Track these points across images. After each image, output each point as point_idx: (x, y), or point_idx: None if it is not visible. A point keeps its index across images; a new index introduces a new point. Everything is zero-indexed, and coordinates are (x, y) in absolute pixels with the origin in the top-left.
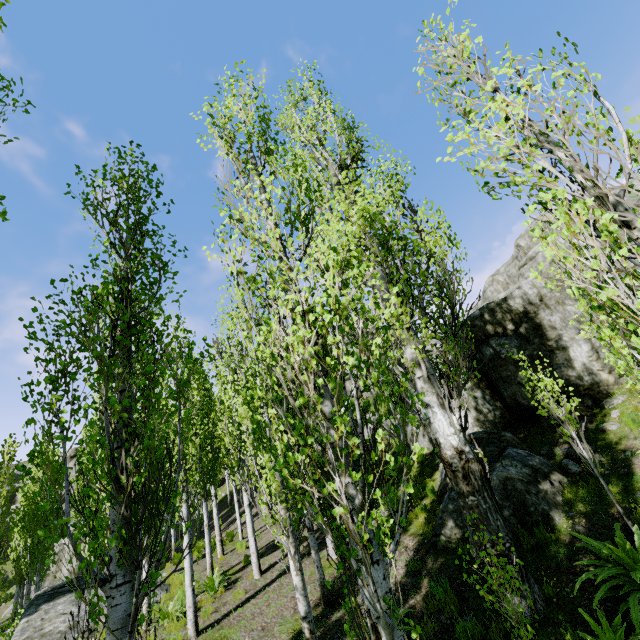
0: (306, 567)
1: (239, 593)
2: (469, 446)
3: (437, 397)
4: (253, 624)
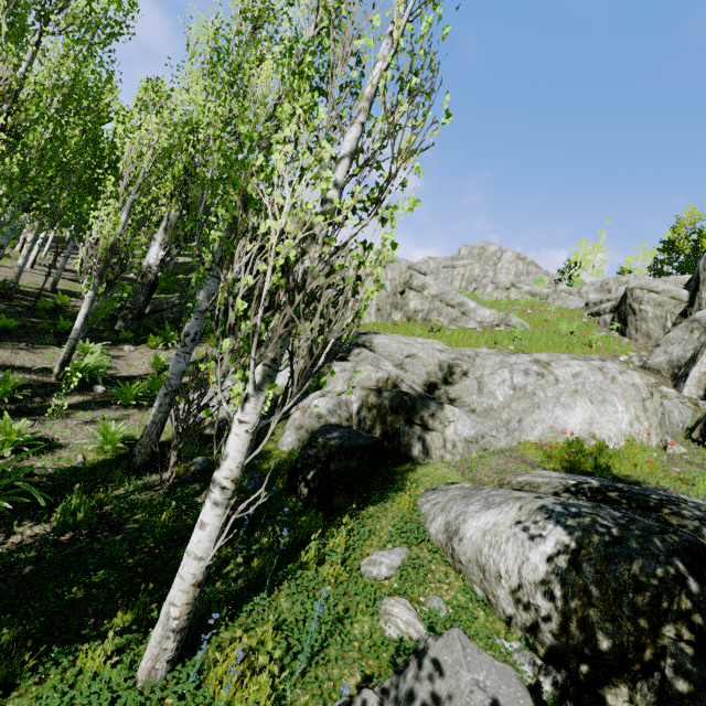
0: (62, 281)
1: (8, 263)
2: (158, 269)
3: (163, 240)
4: (3, 273)
